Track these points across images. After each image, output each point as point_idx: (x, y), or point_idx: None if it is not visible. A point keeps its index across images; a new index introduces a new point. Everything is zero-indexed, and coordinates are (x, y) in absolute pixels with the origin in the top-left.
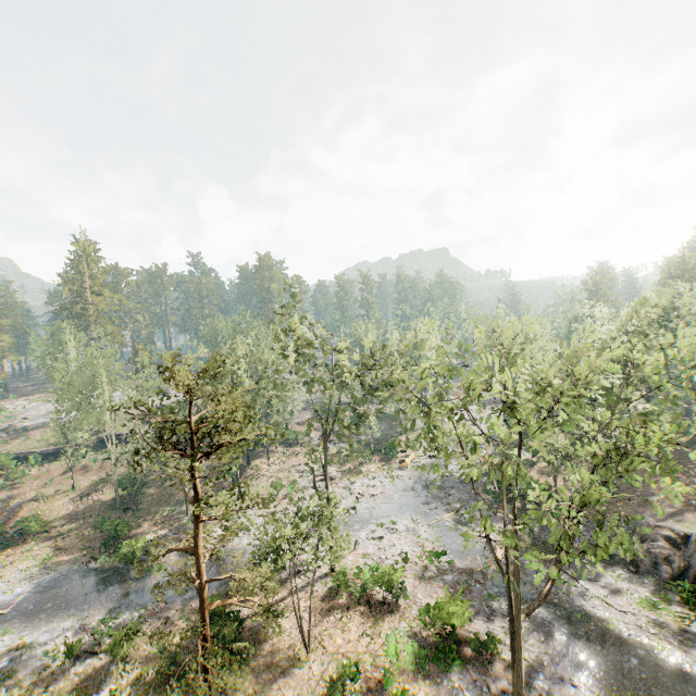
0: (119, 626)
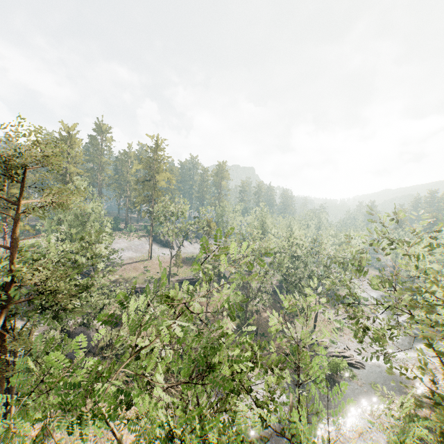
0: (395, 414)
